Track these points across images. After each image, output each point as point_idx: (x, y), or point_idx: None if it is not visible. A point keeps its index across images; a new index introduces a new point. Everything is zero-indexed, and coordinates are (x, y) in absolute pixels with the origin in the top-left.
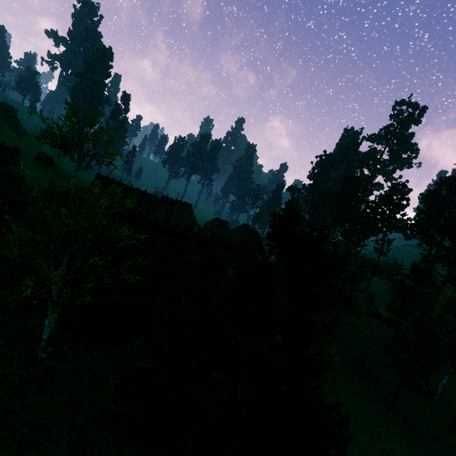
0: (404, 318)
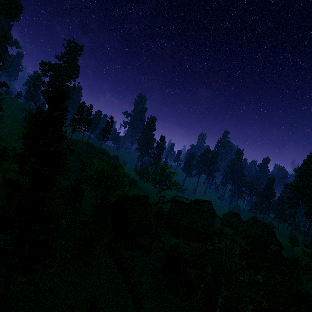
0: None
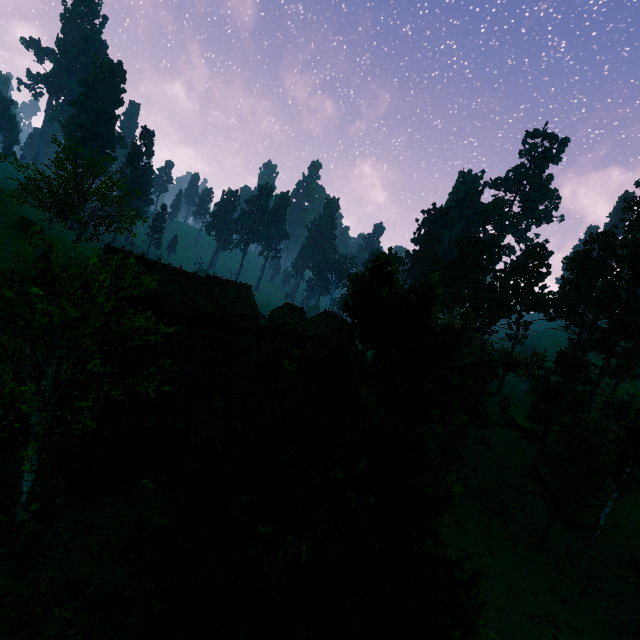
0: (550, 427)
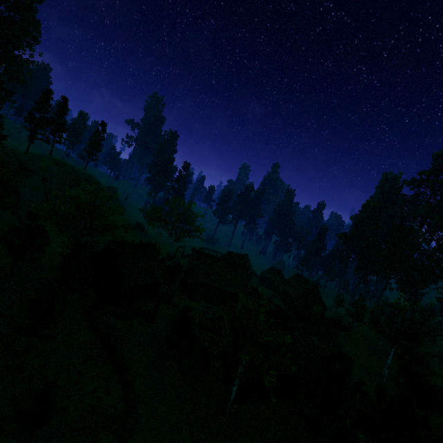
0: None
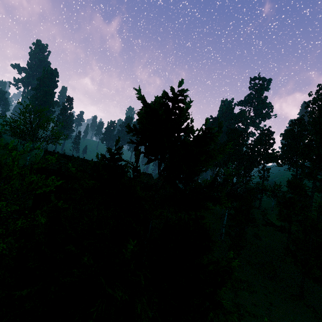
0: (292, 222)
